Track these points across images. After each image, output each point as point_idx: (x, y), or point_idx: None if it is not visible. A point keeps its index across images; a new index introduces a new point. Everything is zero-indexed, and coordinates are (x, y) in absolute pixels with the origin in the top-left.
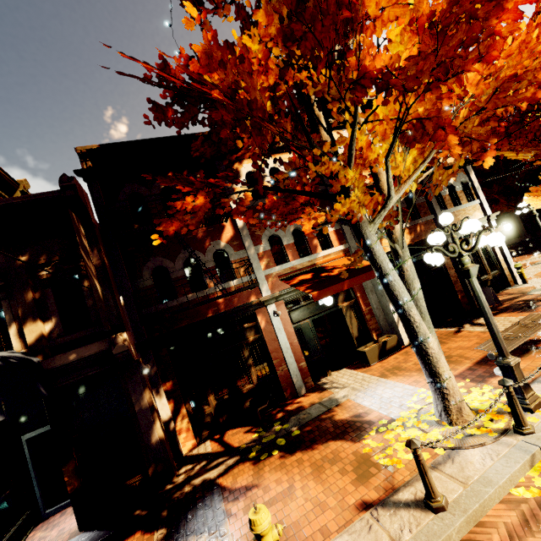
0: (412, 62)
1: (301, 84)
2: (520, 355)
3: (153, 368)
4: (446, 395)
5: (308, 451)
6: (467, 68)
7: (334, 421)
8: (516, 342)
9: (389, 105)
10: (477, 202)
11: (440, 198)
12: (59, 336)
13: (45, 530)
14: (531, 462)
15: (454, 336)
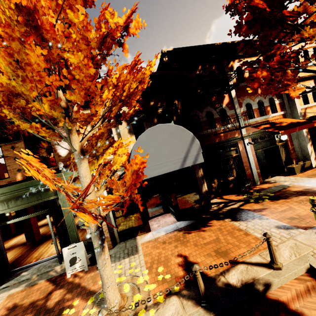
0: None
1: None
2: None
3: None
4: None
5: (287, 199)
6: None
7: (292, 191)
8: None
9: None
10: None
11: None
12: None
13: (154, 222)
14: None
15: None
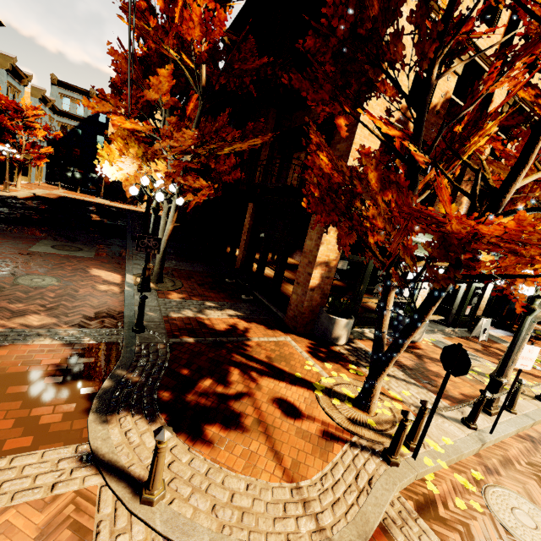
0: None
1: None
2: None
3: None
4: None
5: None
6: None
7: None
8: None
9: None
10: None
11: None
12: None
13: None
14: None
15: None
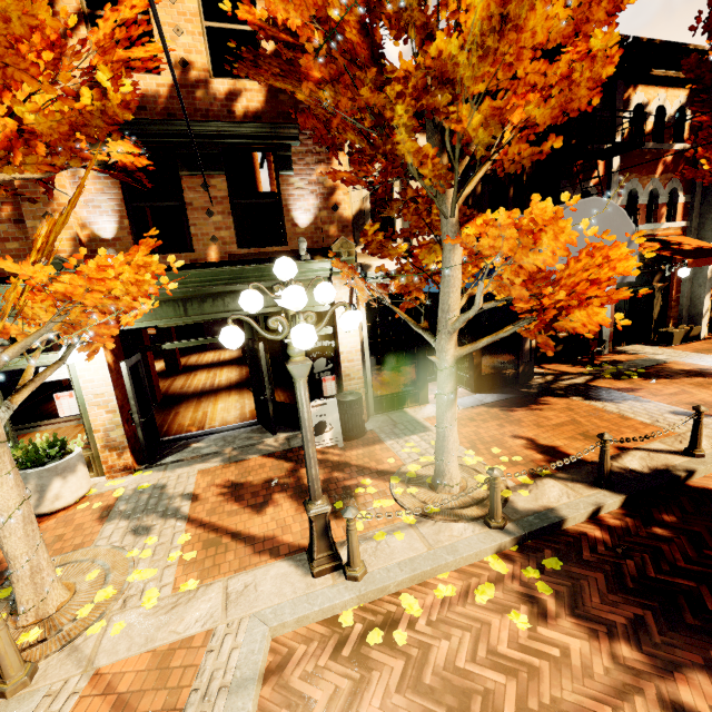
0: None
1: None
2: None
3: None
4: None
5: (671, 380)
6: None
7: (676, 369)
8: None
9: None
10: None
11: None
12: None
13: None
14: None
15: None
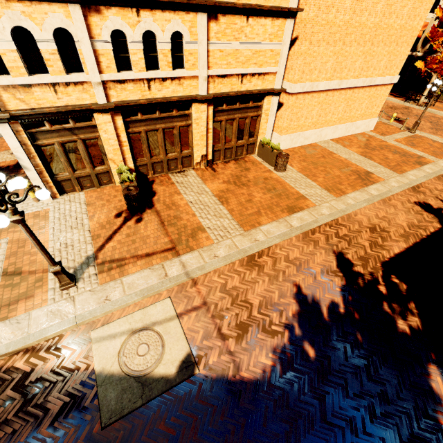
0: None
1: None
2: None
3: None
4: None
5: None
6: None
7: None
8: None
9: None
10: None
11: None
12: None
13: None
14: None
15: None
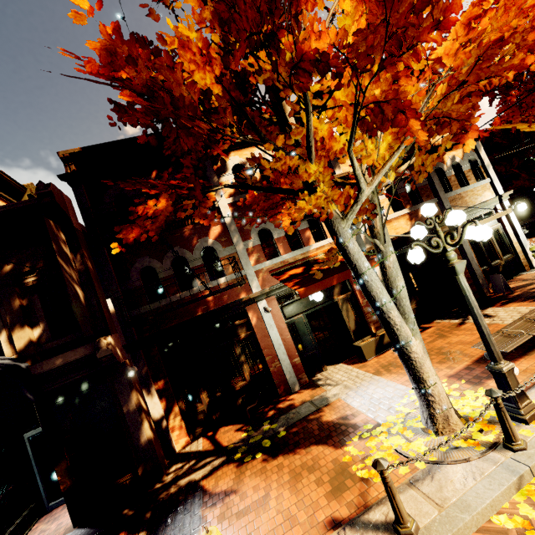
0: (360, 37)
1: (243, 73)
2: (524, 353)
3: (144, 368)
4: (431, 402)
5: (290, 456)
6: (423, 37)
7: (321, 422)
8: (517, 341)
9: (345, 88)
10: (487, 181)
11: (445, 179)
12: (47, 341)
13: (47, 523)
14: (518, 485)
15: (457, 328)
